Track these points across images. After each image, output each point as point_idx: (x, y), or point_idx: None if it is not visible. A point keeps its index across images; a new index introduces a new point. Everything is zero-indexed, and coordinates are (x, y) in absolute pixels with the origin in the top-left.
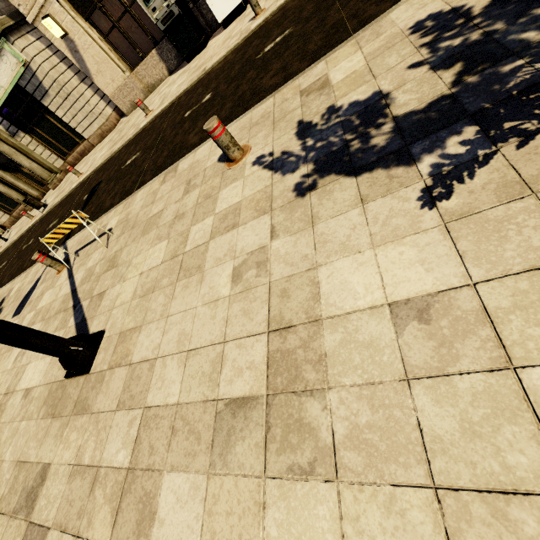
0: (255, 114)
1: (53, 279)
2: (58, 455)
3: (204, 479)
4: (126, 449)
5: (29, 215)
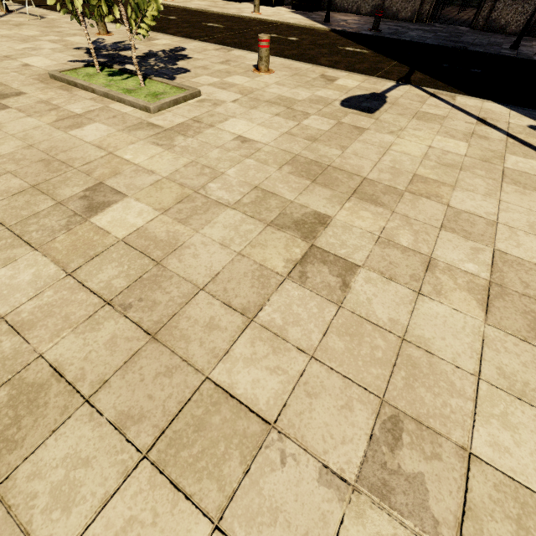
0: None
1: None
2: None
3: None
4: None
5: None
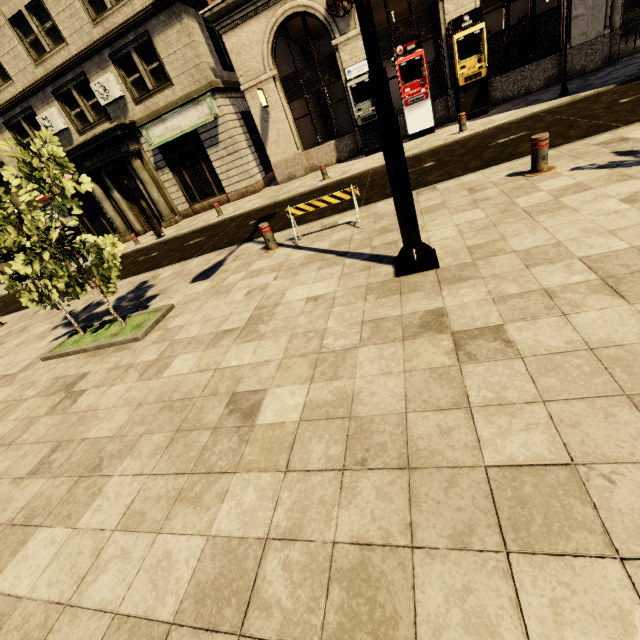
0: None
1: (261, 255)
2: (450, 301)
3: None
4: (580, 274)
5: (136, 240)
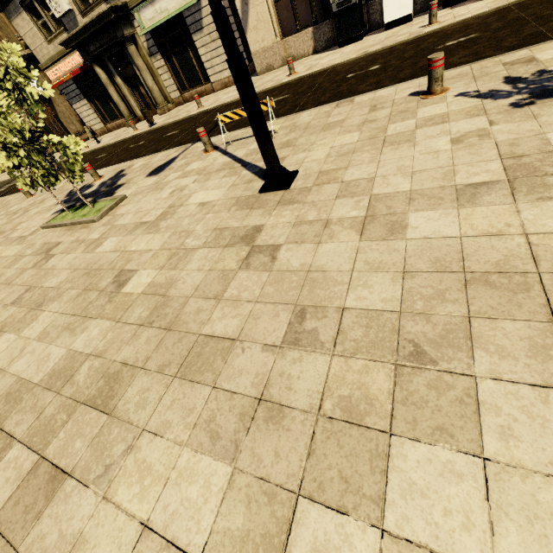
0: (448, 74)
1: (200, 156)
2: (271, 221)
3: (454, 210)
4: (358, 210)
5: (134, 126)
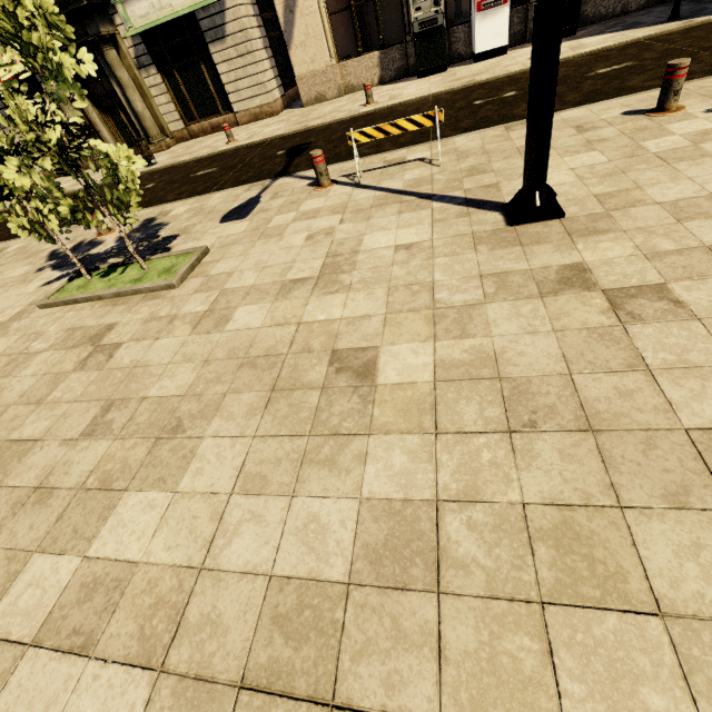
0: (655, 94)
1: (311, 193)
2: (590, 256)
3: None
4: None
5: None
